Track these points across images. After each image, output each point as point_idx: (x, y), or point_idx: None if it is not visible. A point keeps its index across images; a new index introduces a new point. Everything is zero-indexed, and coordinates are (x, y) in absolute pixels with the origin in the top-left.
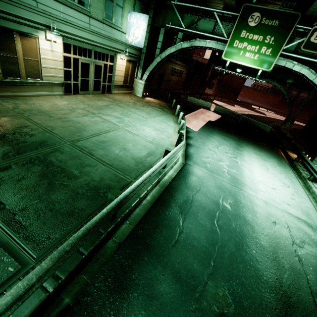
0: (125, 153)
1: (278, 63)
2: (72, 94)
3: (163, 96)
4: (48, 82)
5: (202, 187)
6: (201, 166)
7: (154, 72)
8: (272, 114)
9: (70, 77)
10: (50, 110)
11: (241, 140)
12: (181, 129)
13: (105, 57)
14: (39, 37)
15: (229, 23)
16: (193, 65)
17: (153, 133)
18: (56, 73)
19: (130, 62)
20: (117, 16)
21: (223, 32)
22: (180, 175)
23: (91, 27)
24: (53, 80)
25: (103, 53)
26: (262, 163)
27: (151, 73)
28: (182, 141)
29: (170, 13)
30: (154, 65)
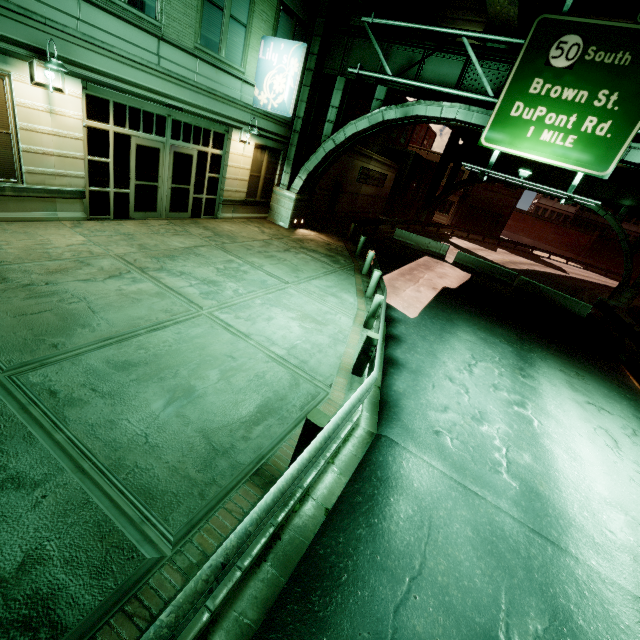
0: (185, 408)
1: (628, 157)
2: (111, 219)
3: (339, 226)
4: (40, 188)
5: (432, 552)
6: (426, 445)
7: (320, 174)
8: (578, 269)
9: (106, 177)
10: (16, 259)
11: (526, 343)
12: (373, 317)
13: (201, 135)
14: (13, 77)
15: (499, 63)
16: (410, 164)
17: (295, 329)
18: (65, 167)
19: (264, 150)
20: (233, 44)
21: (485, 84)
22: (357, 495)
23: (163, 63)
24: (55, 184)
25: (196, 127)
26: (596, 422)
27: (312, 176)
28: (370, 363)
29: (358, 44)
30: (318, 159)
